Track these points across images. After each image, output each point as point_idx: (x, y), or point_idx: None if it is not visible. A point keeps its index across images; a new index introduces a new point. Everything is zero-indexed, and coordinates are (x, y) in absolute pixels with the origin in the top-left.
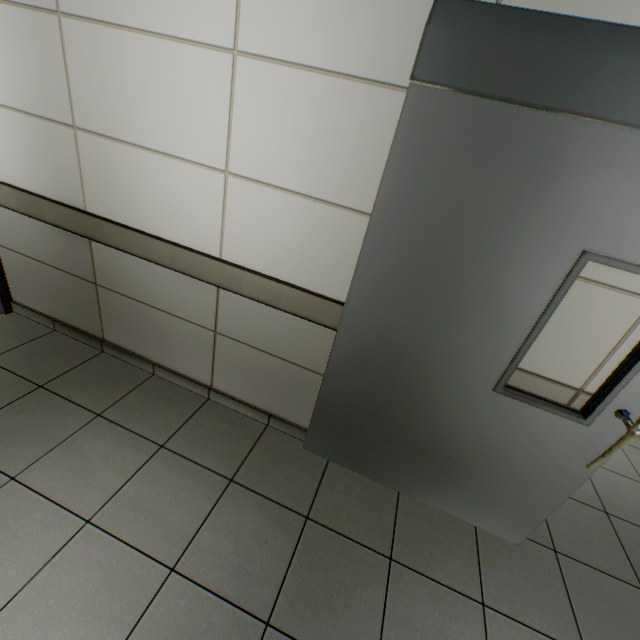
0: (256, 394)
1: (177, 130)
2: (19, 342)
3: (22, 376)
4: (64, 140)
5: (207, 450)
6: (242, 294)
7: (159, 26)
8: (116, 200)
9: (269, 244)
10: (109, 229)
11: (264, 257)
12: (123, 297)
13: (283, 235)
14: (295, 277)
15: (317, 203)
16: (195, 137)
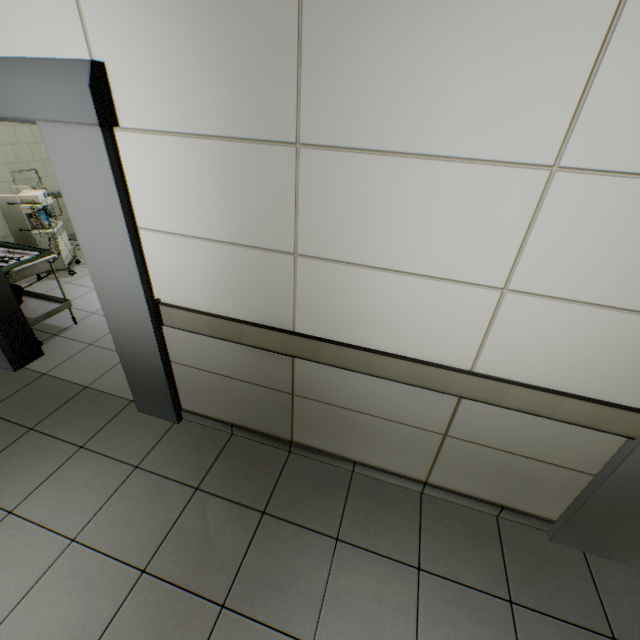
0: (486, 488)
1: (441, 251)
2: (210, 458)
3: (239, 503)
4: (277, 267)
5: (462, 564)
6: (501, 405)
7: (442, 148)
8: (337, 319)
9: (547, 356)
10: (328, 349)
11: (536, 368)
12: (325, 405)
13: (571, 347)
14: (576, 386)
15: (635, 315)
16: (466, 257)
